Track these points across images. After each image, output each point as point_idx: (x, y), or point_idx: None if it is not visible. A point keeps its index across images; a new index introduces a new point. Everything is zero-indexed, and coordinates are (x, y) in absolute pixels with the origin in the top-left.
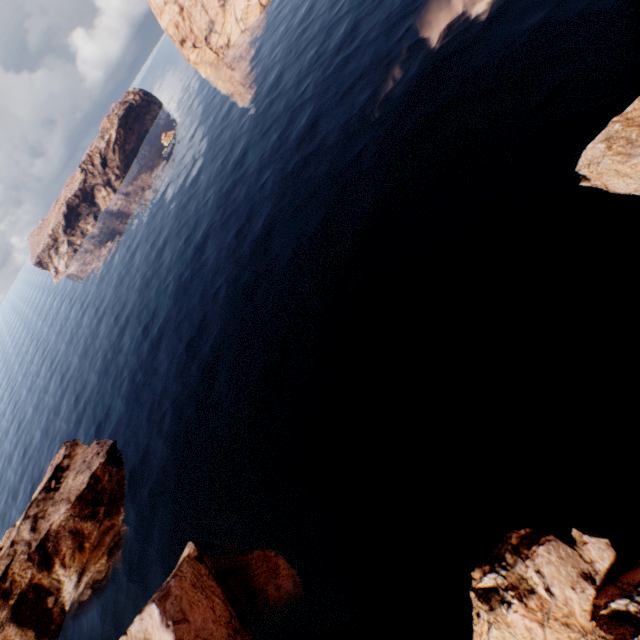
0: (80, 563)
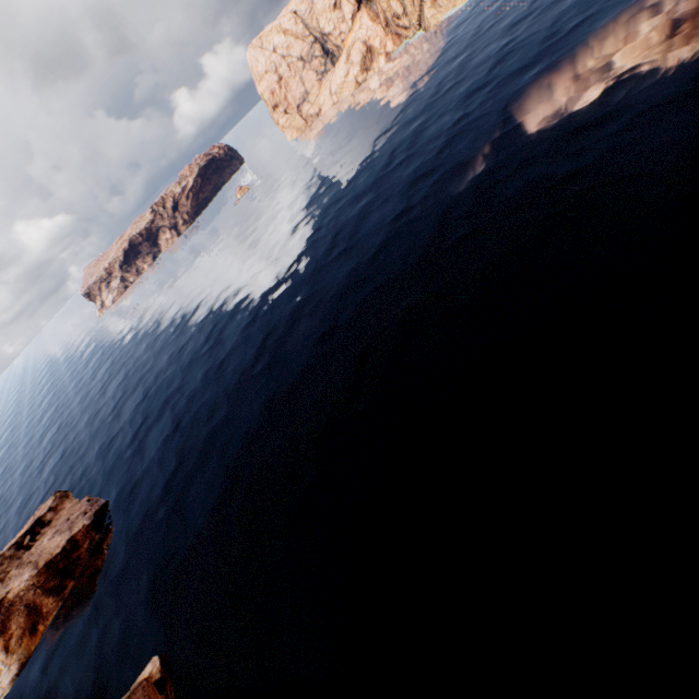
0: (26, 650)
